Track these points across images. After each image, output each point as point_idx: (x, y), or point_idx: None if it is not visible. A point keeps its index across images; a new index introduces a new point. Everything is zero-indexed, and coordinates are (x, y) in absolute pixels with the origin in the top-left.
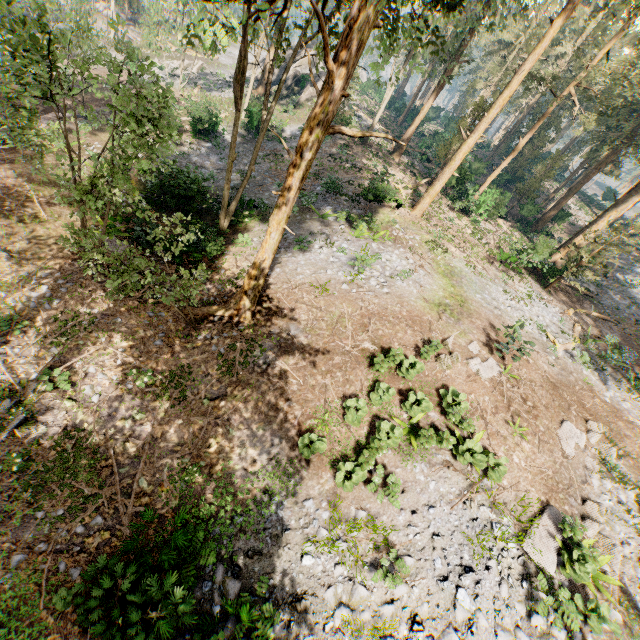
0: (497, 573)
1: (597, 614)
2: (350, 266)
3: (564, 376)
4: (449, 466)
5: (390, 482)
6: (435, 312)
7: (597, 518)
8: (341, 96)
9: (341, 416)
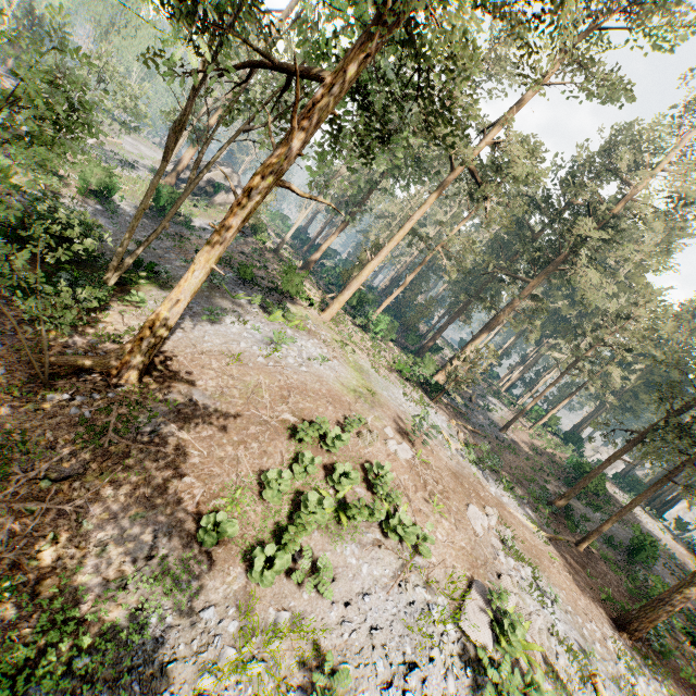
0: (442, 664)
1: (535, 687)
2: (266, 343)
3: (460, 469)
4: (380, 545)
5: (321, 564)
6: (352, 395)
7: (512, 591)
8: (297, 155)
9: (257, 493)
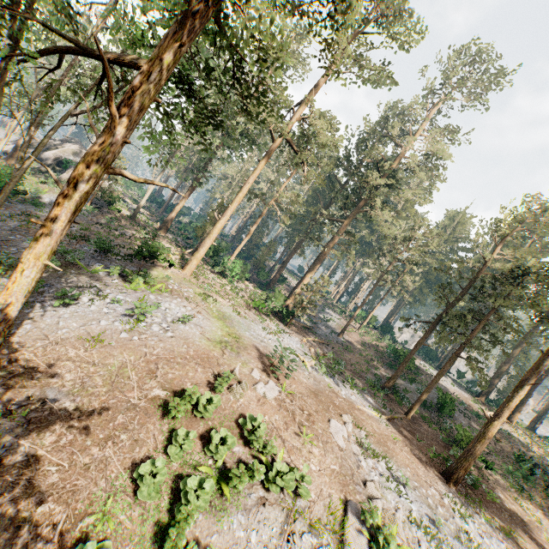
0: None
1: None
2: (128, 315)
3: (317, 385)
4: (264, 502)
5: None
6: (219, 348)
7: (377, 495)
8: (123, 142)
9: (131, 494)
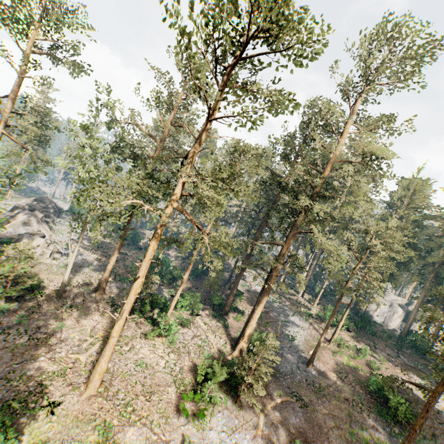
0: None
1: None
2: None
3: None
4: None
5: None
6: None
7: None
8: None
9: None
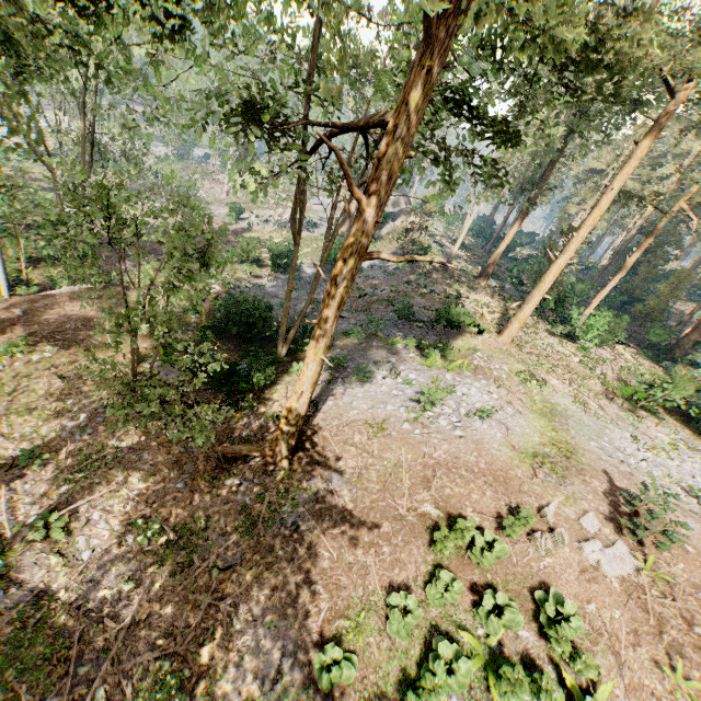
0: None
1: None
2: (416, 400)
3: None
4: None
5: None
6: (527, 465)
7: None
8: (375, 222)
9: (383, 619)
